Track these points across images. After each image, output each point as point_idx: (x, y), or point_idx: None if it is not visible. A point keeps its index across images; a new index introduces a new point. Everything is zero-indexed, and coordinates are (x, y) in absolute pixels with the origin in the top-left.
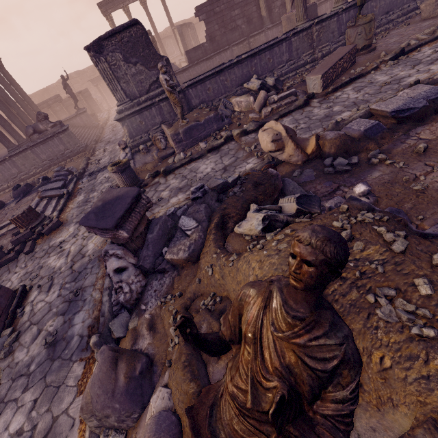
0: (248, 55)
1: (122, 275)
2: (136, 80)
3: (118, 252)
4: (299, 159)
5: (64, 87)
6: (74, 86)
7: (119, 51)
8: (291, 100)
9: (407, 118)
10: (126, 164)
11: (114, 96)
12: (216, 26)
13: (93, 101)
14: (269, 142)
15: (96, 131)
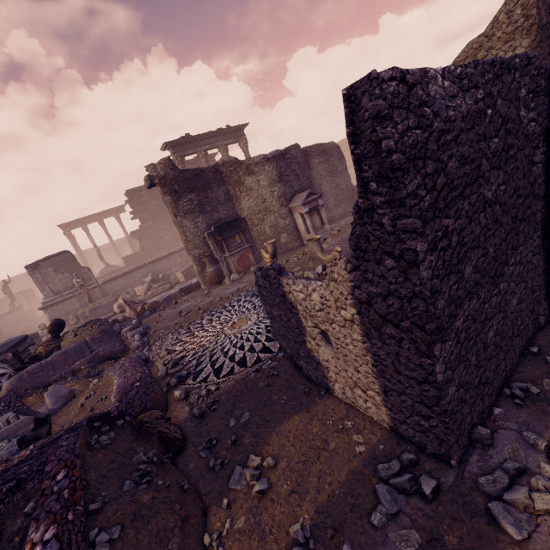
0: (149, 262)
1: (4, 377)
2: (62, 282)
3: (5, 366)
4: (134, 314)
5: (4, 289)
6: (18, 286)
7: (51, 267)
8: (166, 286)
9: (185, 291)
10: (35, 335)
11: (42, 293)
12: (148, 241)
13: (35, 299)
14: (116, 308)
15: (28, 324)
